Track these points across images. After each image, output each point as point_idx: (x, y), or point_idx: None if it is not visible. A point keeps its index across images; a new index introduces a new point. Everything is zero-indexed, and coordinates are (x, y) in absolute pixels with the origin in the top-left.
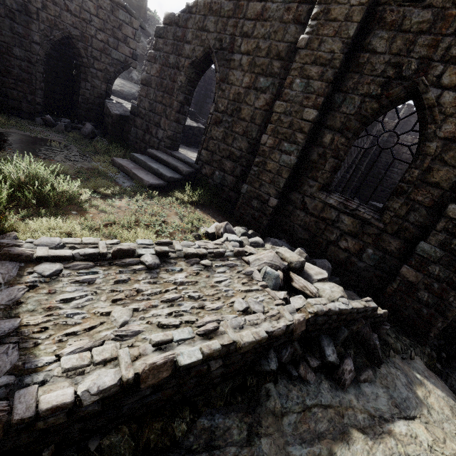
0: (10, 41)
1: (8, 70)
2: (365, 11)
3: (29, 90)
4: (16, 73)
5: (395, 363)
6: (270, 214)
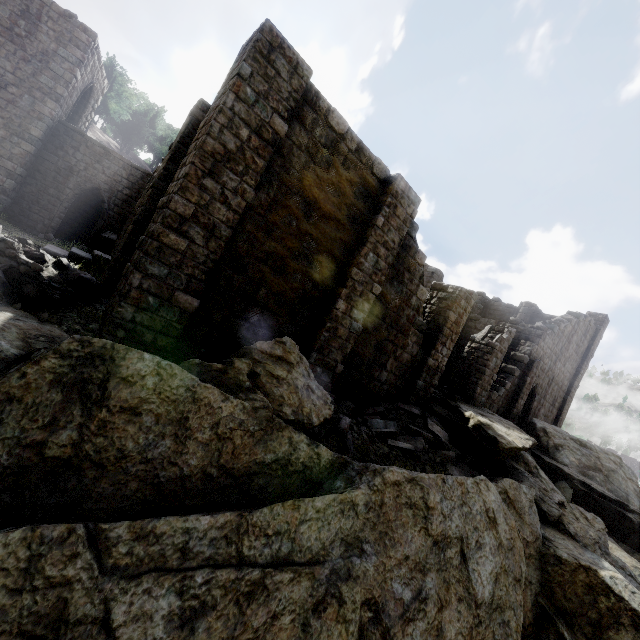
0: (50, 185)
1: (38, 201)
2: (193, 119)
3: (49, 217)
4: (44, 204)
5: (6, 306)
6: (112, 267)
